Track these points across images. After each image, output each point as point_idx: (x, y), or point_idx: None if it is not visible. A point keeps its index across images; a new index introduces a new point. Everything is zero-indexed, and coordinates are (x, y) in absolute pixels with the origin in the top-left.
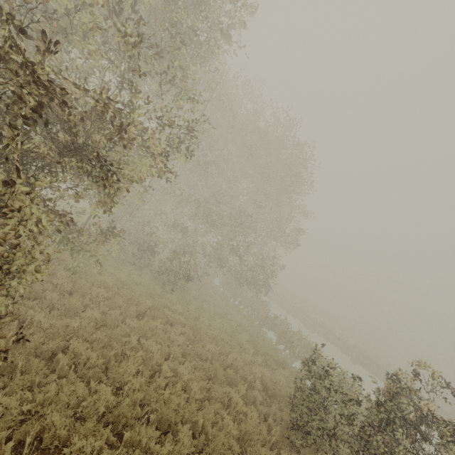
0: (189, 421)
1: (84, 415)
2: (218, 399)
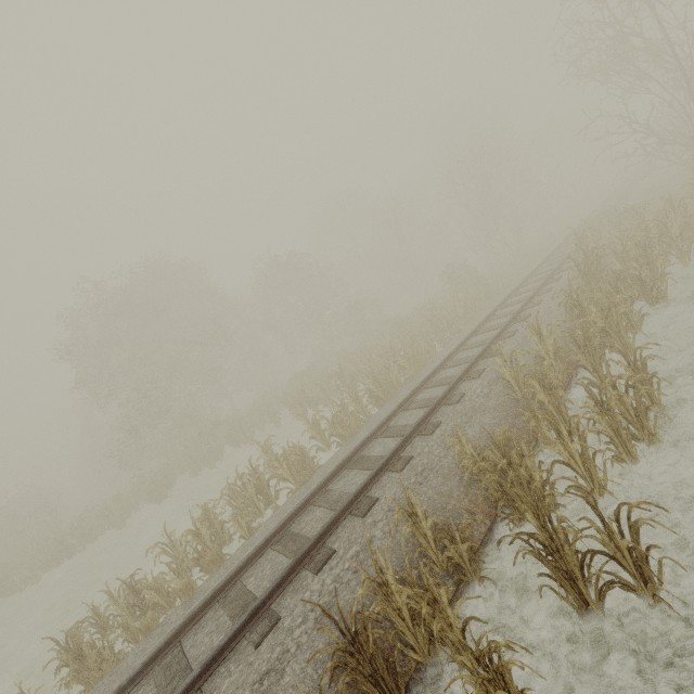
0: None
1: None
2: None
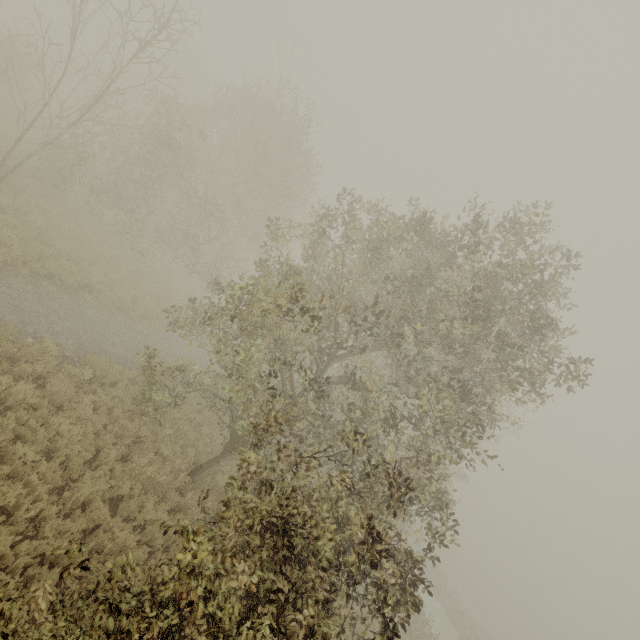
0: None
1: None
2: None
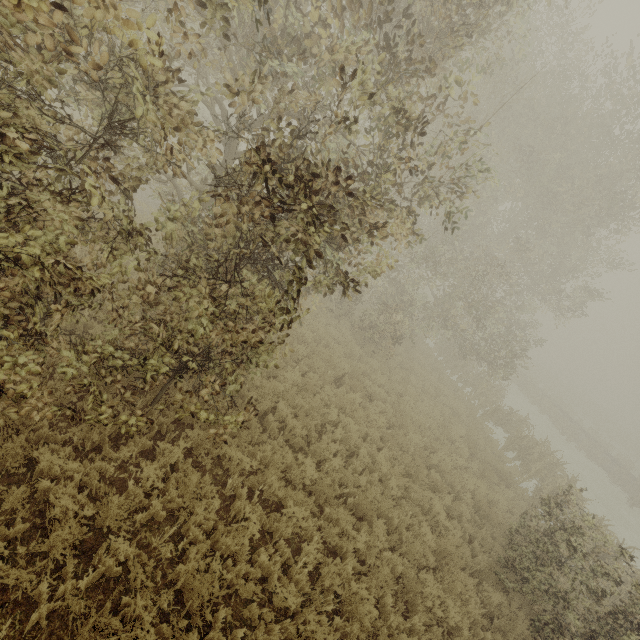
0: (383, 515)
1: (292, 479)
2: (417, 502)
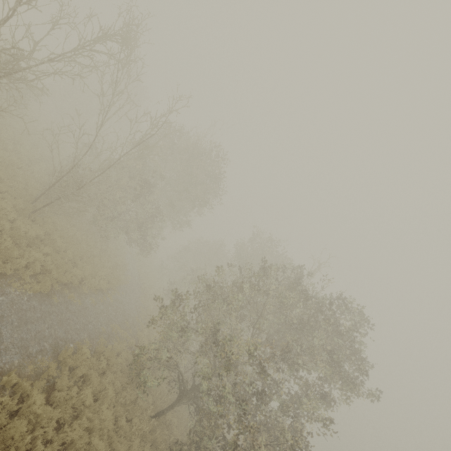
0: None
1: None
2: None
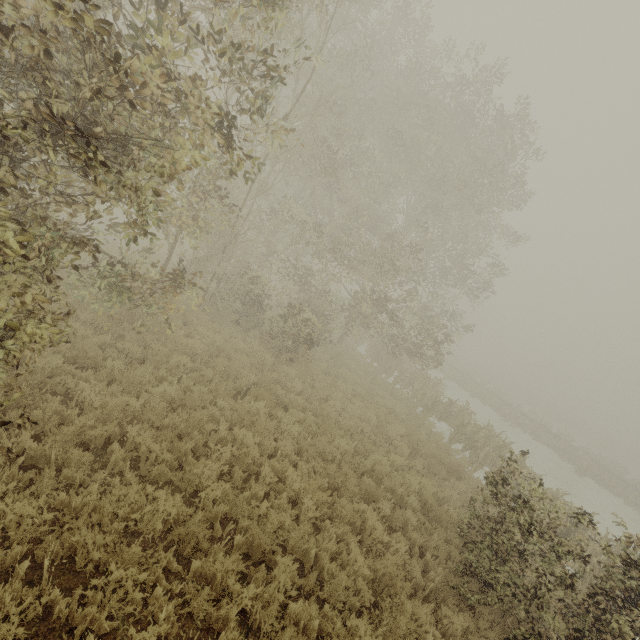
0: (296, 549)
1: (142, 529)
2: (346, 520)
